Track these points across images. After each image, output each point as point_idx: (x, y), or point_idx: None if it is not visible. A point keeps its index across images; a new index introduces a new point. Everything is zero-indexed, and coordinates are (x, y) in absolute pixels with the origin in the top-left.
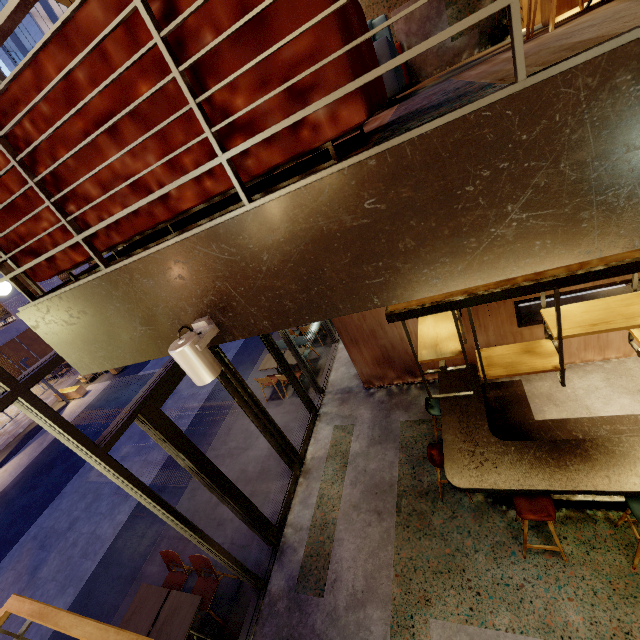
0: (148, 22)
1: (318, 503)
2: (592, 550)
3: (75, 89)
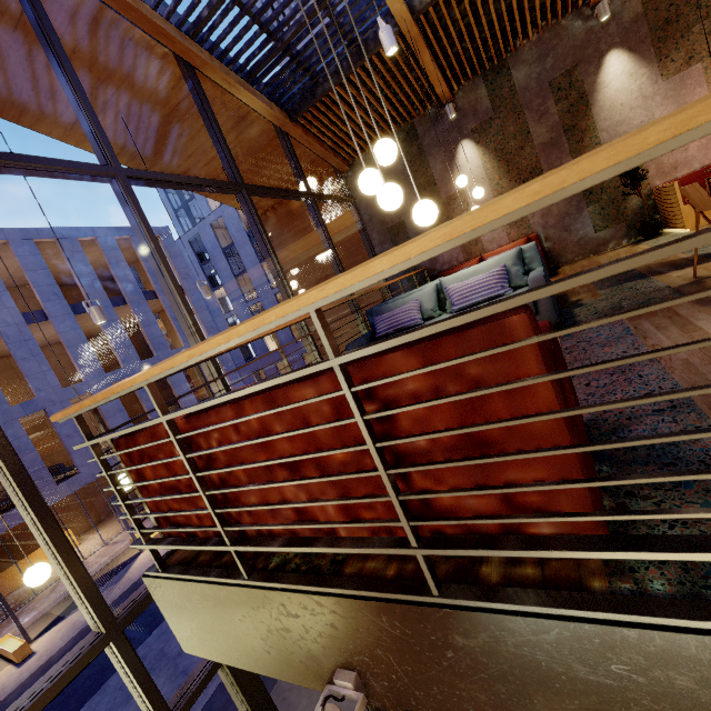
0: (366, 436)
1: None
2: None
3: (269, 435)
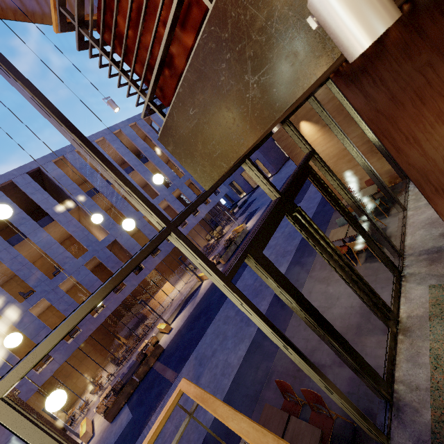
0: None
1: (433, 363)
2: None
3: None
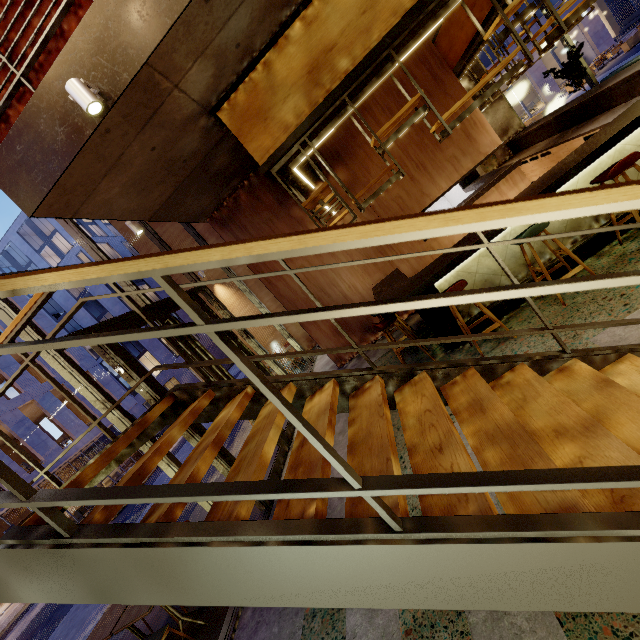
0: None
1: None
2: (532, 319)
3: None
